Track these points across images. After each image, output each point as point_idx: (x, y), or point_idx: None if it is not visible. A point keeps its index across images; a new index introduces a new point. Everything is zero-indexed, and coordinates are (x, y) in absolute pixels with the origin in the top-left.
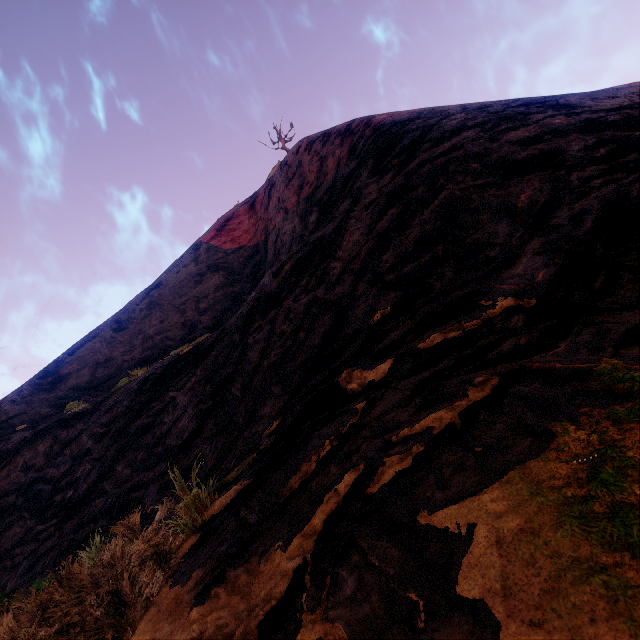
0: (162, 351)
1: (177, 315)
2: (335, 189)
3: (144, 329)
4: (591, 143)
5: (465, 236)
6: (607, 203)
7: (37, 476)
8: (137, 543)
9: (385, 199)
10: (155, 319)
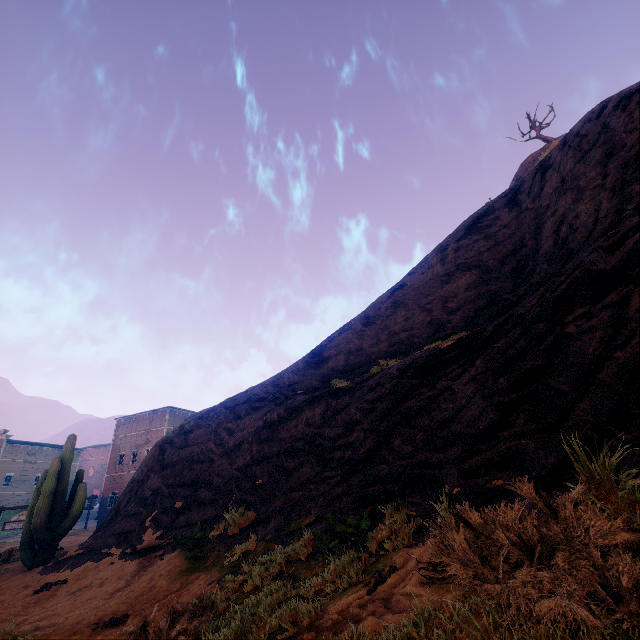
0: (408, 346)
1: (422, 314)
2: None
3: (389, 325)
4: None
5: None
6: None
7: (317, 432)
8: (586, 516)
9: None
10: (399, 317)
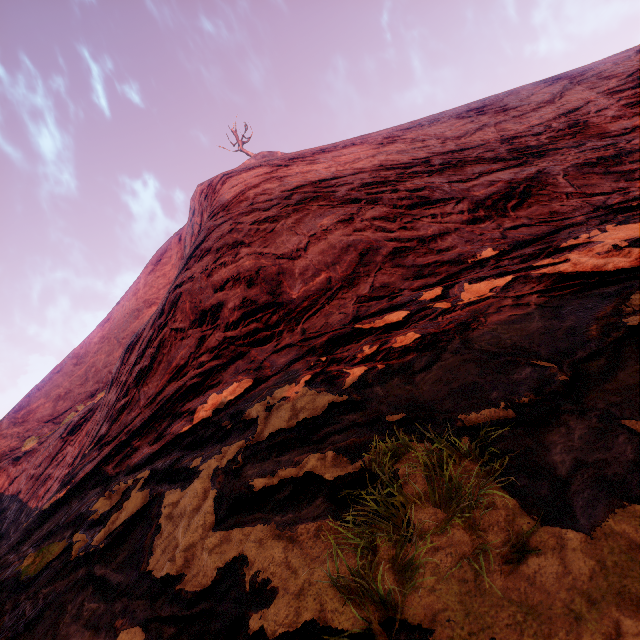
0: (105, 385)
1: (120, 350)
2: None
3: (96, 362)
4: (238, 302)
5: (144, 385)
6: (171, 395)
7: None
8: None
9: (155, 315)
10: (104, 353)
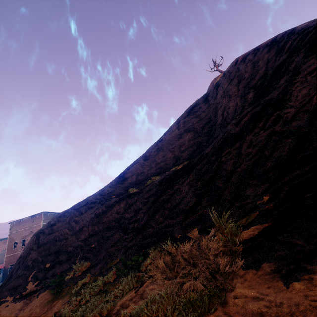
0: (164, 169)
1: (170, 153)
2: (266, 76)
3: (156, 160)
4: None
5: None
6: None
7: (121, 216)
8: (210, 243)
9: None
10: (160, 155)
